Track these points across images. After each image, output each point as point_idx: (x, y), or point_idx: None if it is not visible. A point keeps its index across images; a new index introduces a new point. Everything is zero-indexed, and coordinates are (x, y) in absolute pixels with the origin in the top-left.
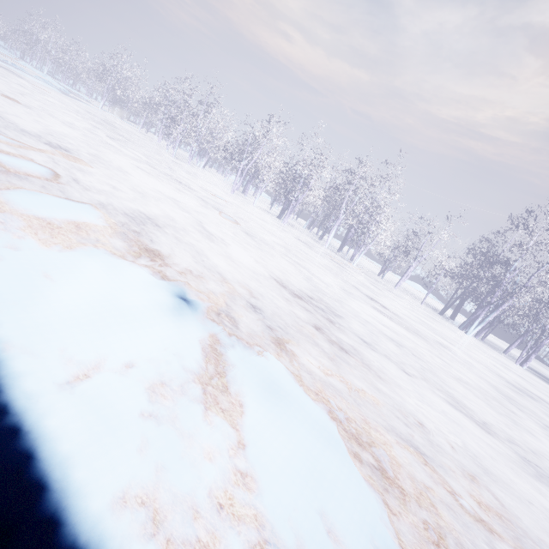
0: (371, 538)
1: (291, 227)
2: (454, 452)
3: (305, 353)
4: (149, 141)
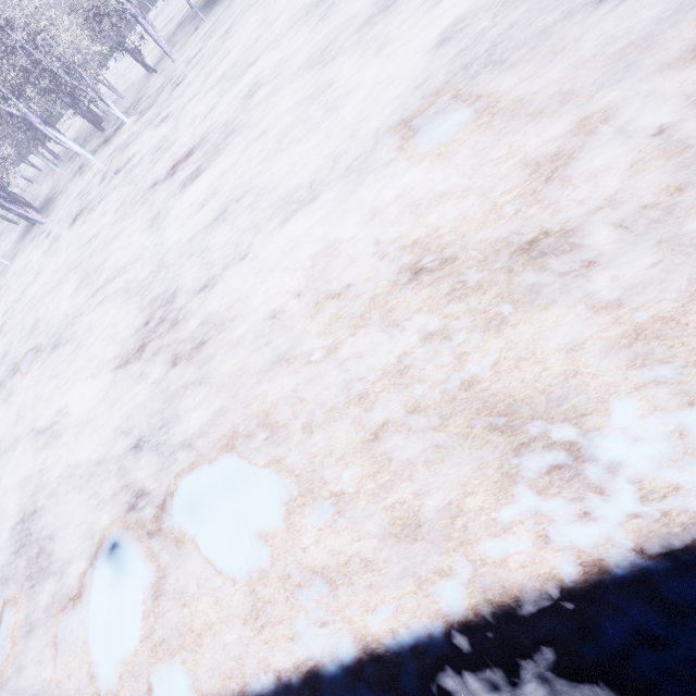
0: (282, 502)
1: (53, 209)
2: (301, 301)
3: (188, 417)
4: None
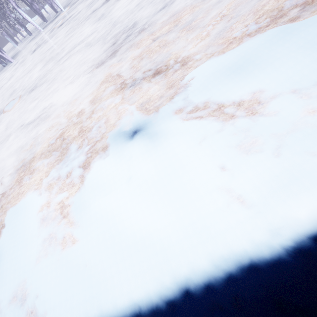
0: None
1: (17, 57)
2: None
3: (184, 50)
4: None
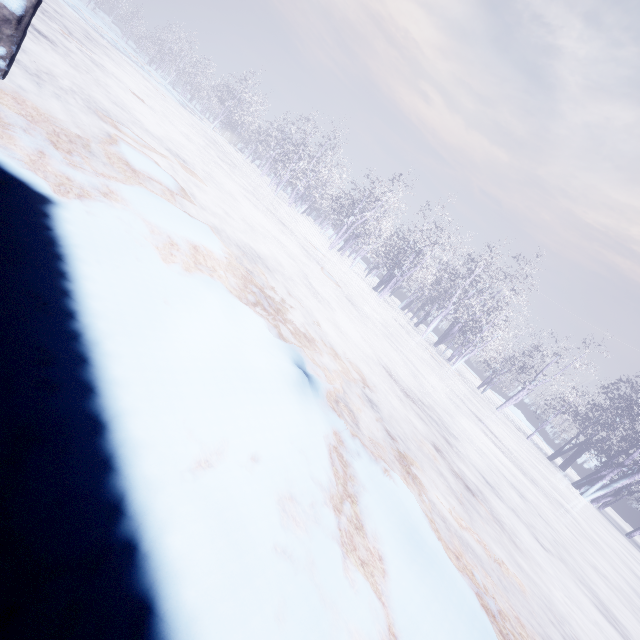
0: None
1: (386, 304)
2: None
3: (432, 485)
4: (253, 173)
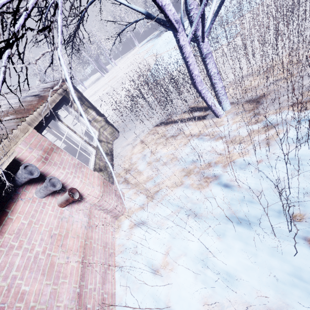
0: None
1: None
2: None
3: None
4: None
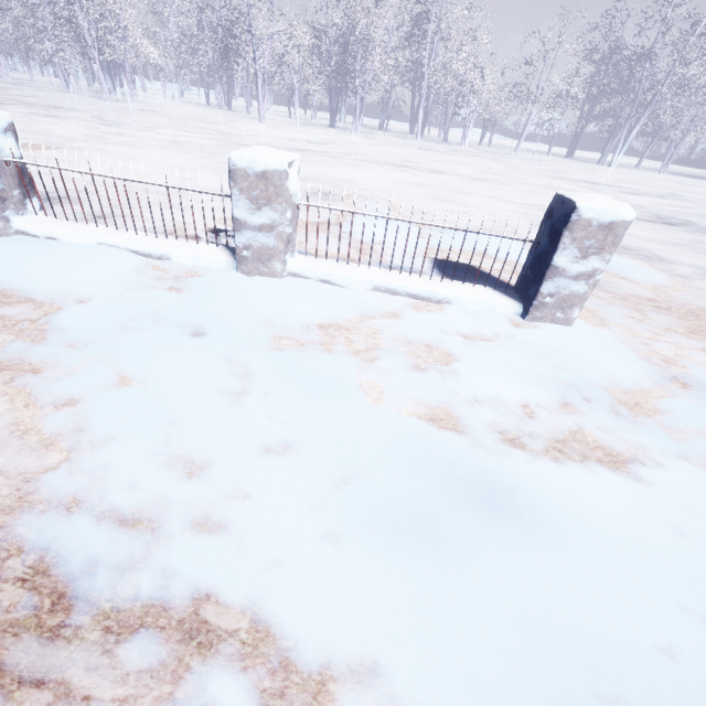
0: None
1: (361, 134)
2: None
3: None
4: (21, 88)
